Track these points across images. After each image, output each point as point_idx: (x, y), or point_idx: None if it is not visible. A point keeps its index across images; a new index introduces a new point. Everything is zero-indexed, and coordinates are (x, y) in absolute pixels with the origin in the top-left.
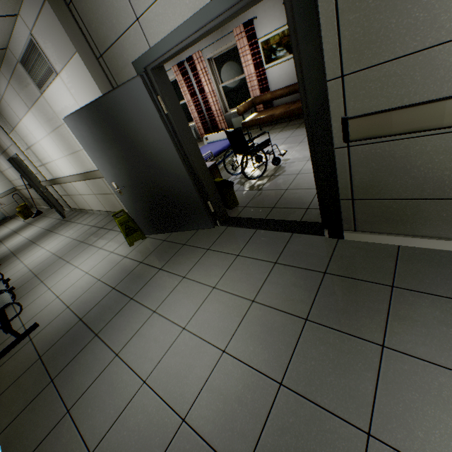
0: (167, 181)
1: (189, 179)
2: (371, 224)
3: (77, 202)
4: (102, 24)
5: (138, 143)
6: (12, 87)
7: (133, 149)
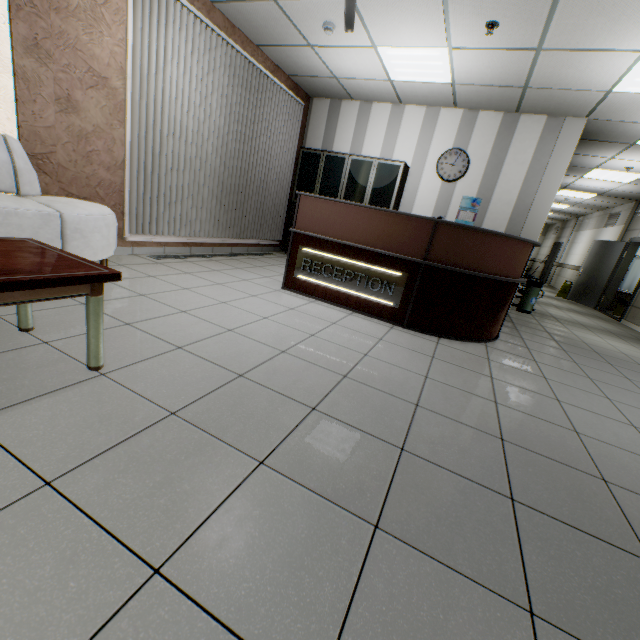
0: (598, 279)
1: (605, 283)
2: (628, 317)
3: (556, 281)
4: (634, 224)
5: (604, 260)
6: (598, 218)
7: (601, 262)
